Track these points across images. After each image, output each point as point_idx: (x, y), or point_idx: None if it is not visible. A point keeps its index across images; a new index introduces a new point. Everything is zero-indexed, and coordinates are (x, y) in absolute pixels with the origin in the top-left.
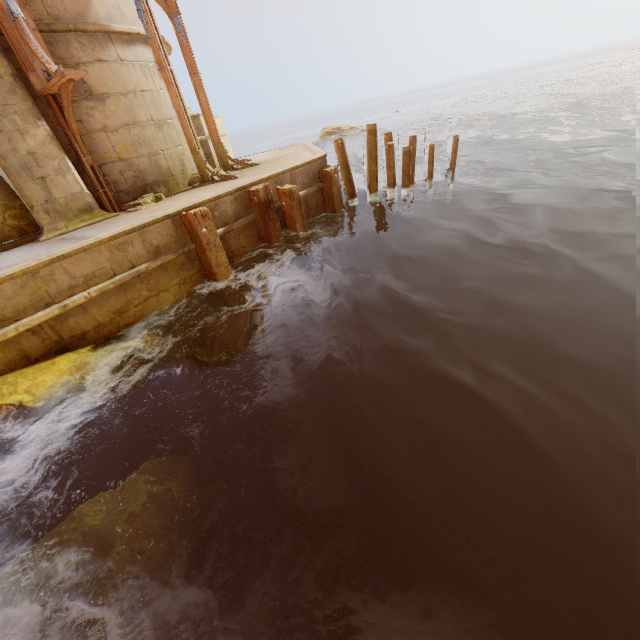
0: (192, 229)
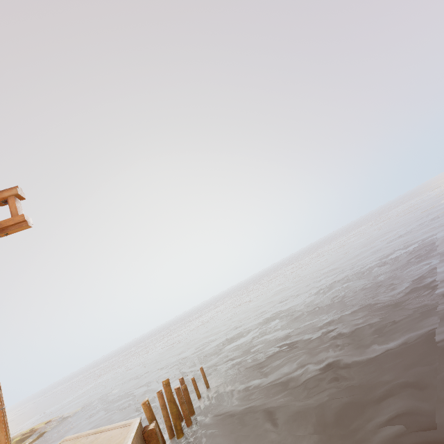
0: None
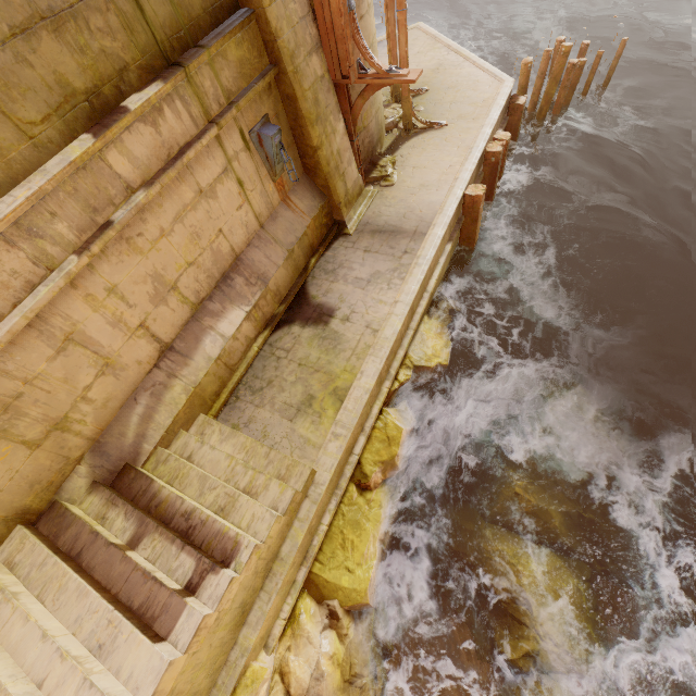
0: (473, 206)
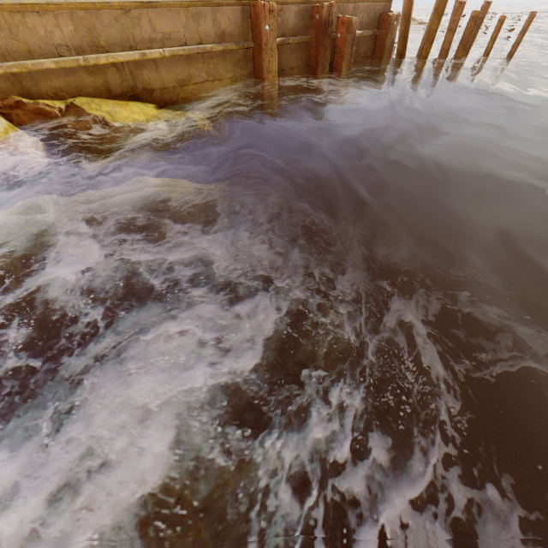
0: (257, 23)
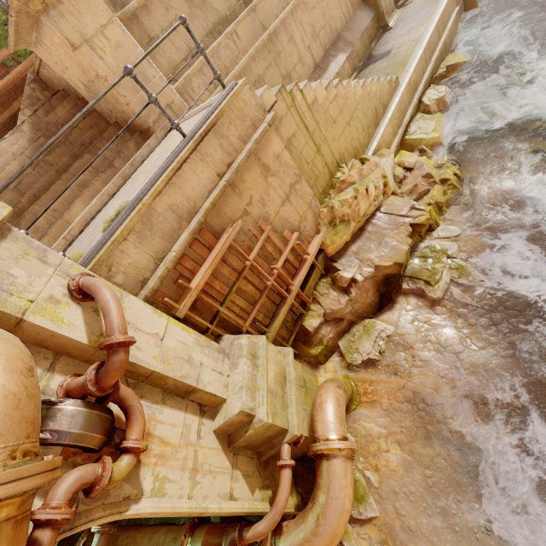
0: None
